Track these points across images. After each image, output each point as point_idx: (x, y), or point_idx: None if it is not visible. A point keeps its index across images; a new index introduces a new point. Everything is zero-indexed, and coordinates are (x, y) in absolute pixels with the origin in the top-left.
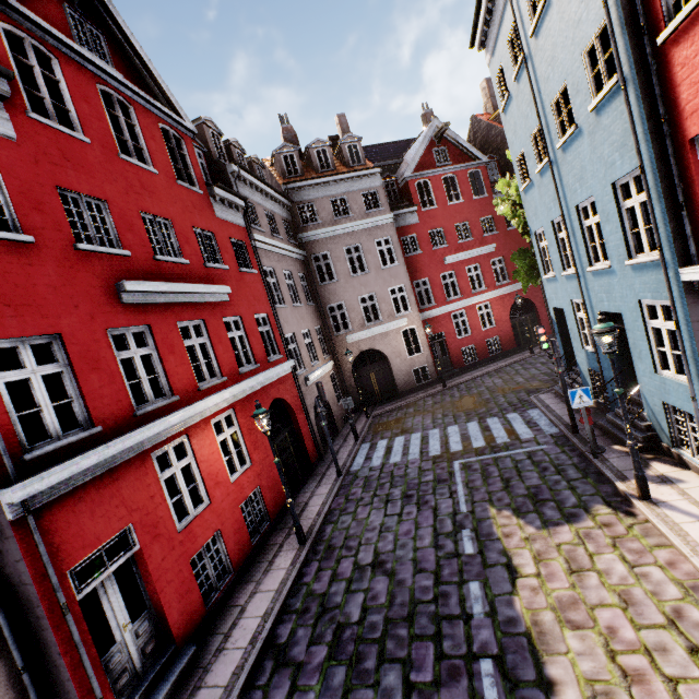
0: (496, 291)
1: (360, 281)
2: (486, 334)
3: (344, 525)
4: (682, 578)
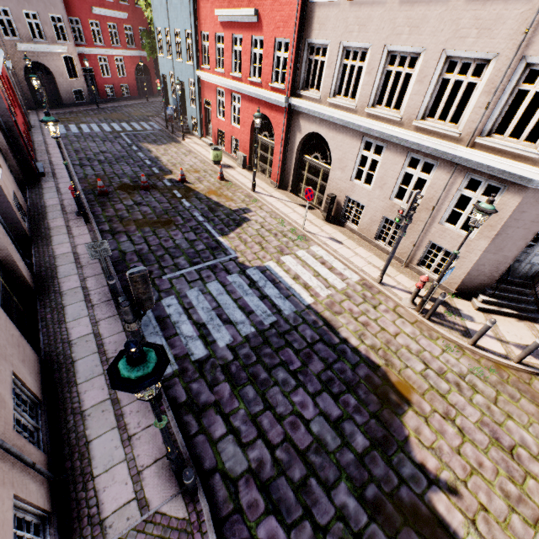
0: (128, 51)
1: None
2: (121, 81)
3: (78, 146)
4: (187, 150)
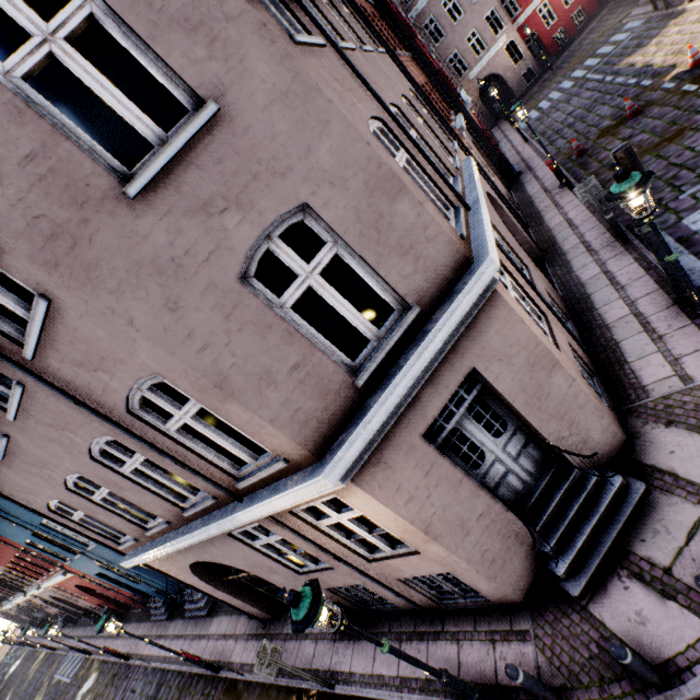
0: None
1: (462, 25)
2: (570, 11)
3: (542, 128)
4: None
